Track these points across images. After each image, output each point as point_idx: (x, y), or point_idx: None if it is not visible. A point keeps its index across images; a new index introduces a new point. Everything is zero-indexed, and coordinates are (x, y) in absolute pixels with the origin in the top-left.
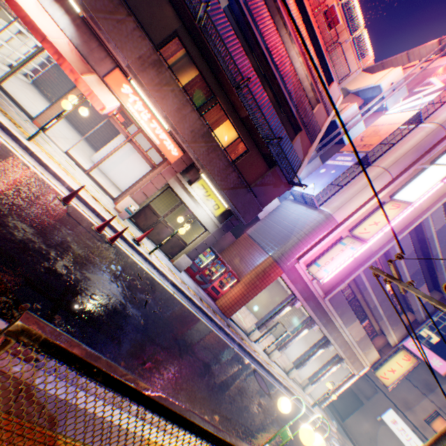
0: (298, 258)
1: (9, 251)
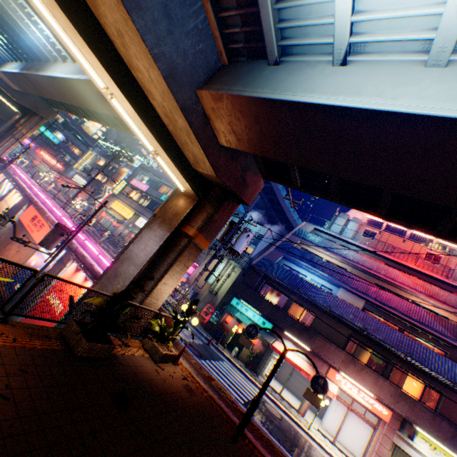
0: None
1: None
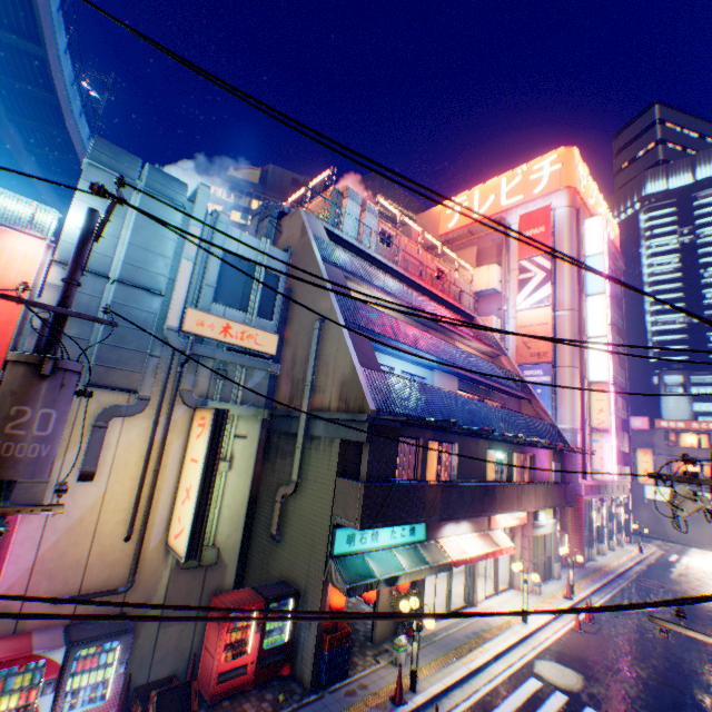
0: (583, 477)
1: (687, 671)
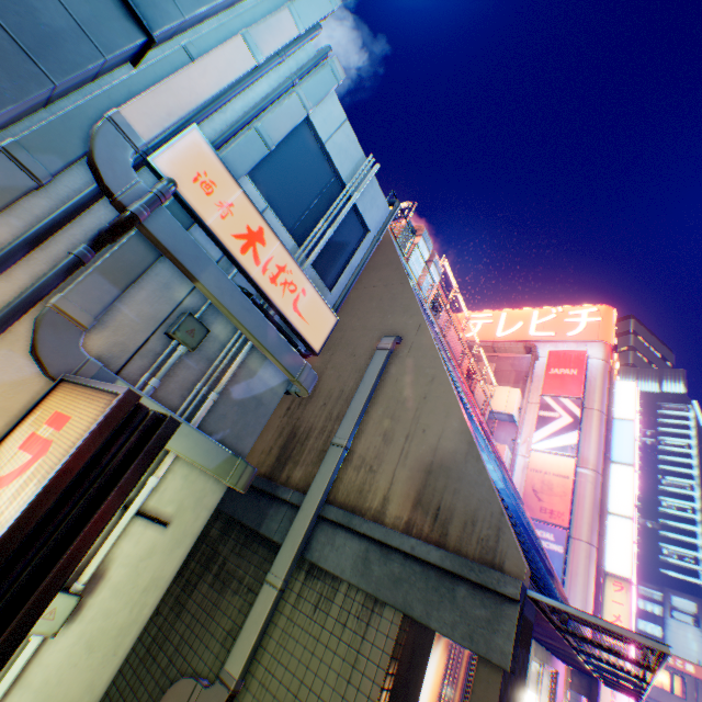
0: None
1: None
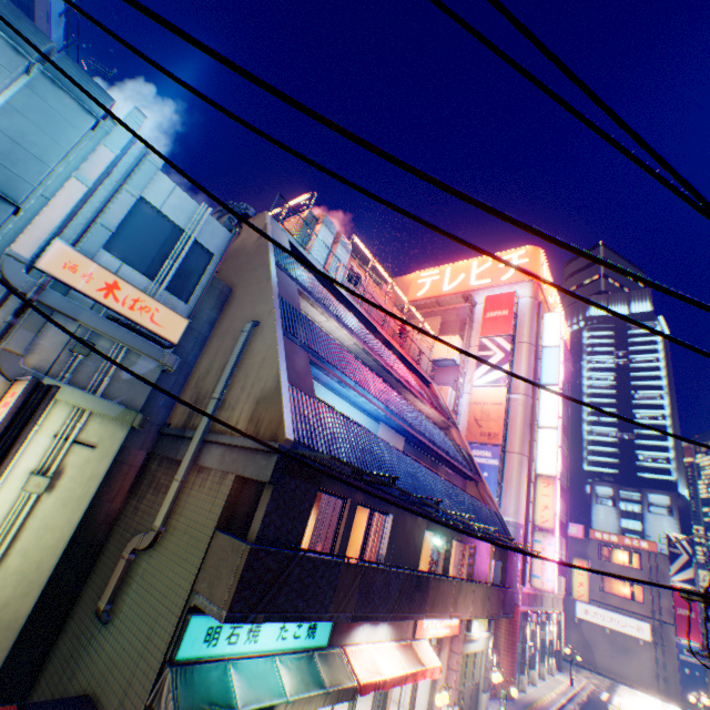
0: (522, 583)
1: None
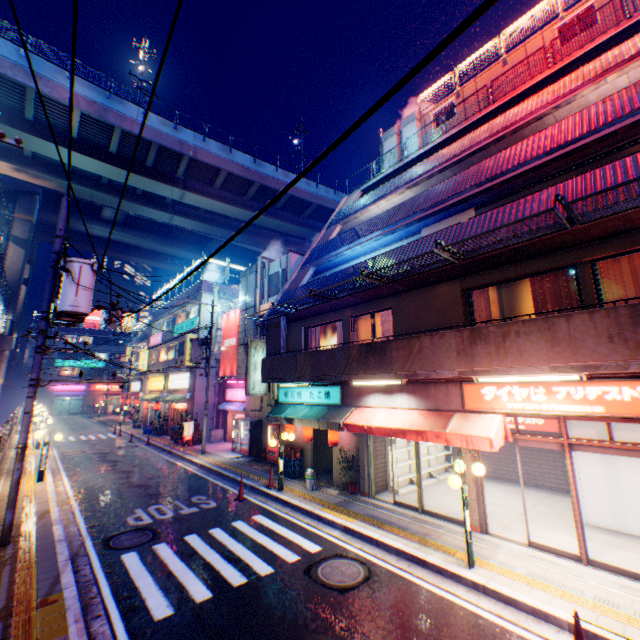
0: None
1: None
